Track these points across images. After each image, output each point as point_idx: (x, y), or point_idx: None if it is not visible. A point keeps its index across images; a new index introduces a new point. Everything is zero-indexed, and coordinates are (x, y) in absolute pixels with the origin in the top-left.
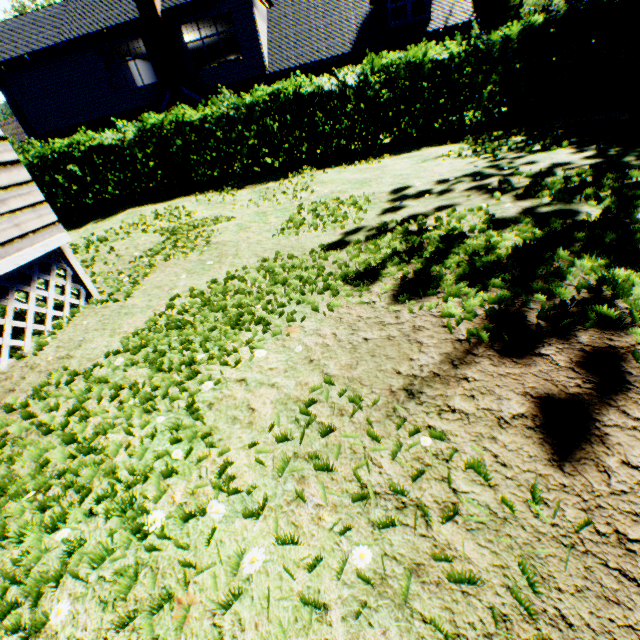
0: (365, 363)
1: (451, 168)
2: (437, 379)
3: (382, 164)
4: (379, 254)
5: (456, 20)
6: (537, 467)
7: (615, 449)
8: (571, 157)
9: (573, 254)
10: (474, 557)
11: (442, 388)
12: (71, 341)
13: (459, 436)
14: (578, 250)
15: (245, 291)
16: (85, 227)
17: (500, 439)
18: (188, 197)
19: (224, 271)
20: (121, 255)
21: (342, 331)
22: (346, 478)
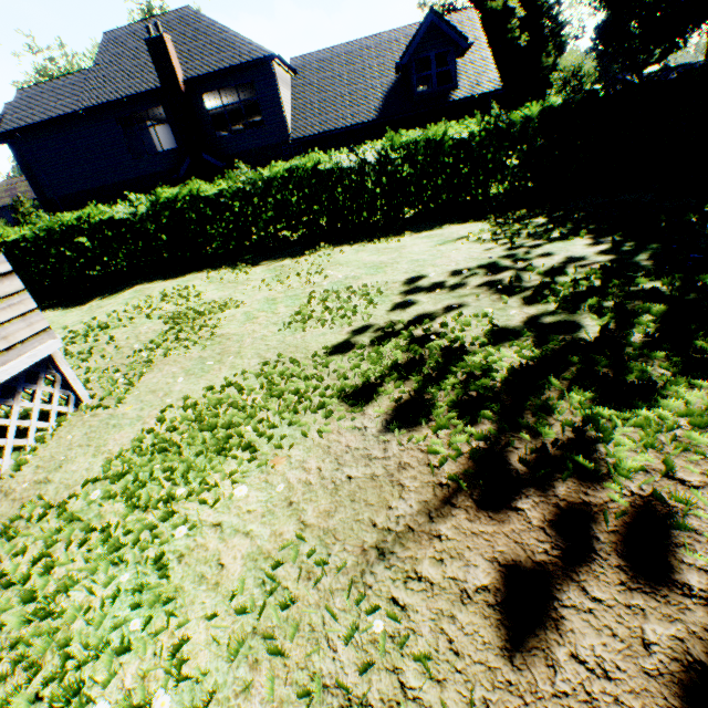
0: (343, 510)
1: (468, 255)
2: (411, 535)
3: (401, 243)
4: (380, 364)
5: (482, 89)
6: (488, 657)
7: (567, 637)
8: (586, 250)
9: (566, 380)
10: None
11: (414, 547)
12: (52, 459)
13: (420, 612)
14: (570, 377)
15: (238, 406)
16: (90, 304)
17: (459, 618)
18: (200, 273)
19: (223, 374)
20: (120, 346)
21: (328, 465)
22: (299, 664)
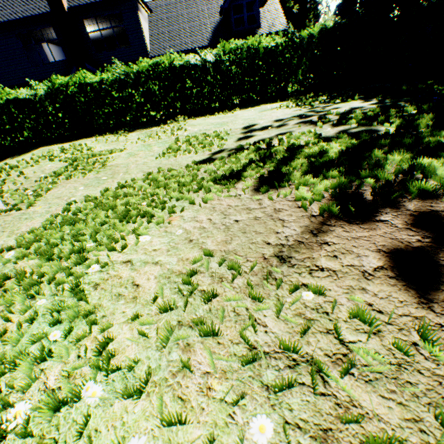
0: (238, 238)
1: (283, 113)
2: (302, 245)
3: (235, 114)
4: (240, 164)
5: (276, 29)
6: (410, 311)
7: None
8: (362, 104)
9: (384, 154)
10: (382, 413)
11: (308, 252)
12: None
13: (332, 290)
14: (387, 151)
15: (132, 194)
16: (3, 162)
17: (369, 289)
18: (90, 138)
19: (116, 183)
20: (29, 177)
21: (216, 216)
22: (233, 341)
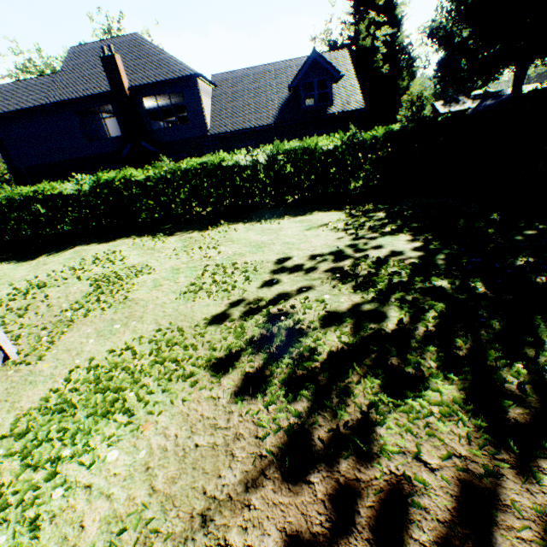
0: (185, 476)
1: (324, 242)
2: (229, 504)
3: (280, 226)
4: (241, 339)
5: (351, 107)
6: None
7: None
8: (405, 246)
9: (366, 366)
10: None
11: (229, 515)
12: None
13: None
14: (369, 364)
15: (129, 371)
16: (38, 259)
17: None
18: (128, 239)
19: (125, 337)
20: (52, 304)
21: (183, 432)
22: None
